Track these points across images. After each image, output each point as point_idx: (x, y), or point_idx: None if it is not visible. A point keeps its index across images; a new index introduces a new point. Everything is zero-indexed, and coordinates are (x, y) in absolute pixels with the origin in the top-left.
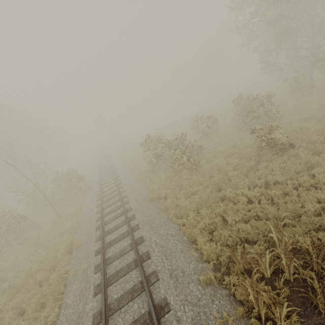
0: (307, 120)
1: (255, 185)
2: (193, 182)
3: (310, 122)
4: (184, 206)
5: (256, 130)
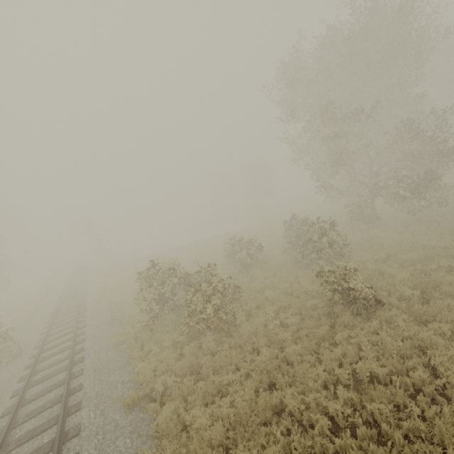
0: (384, 260)
1: (335, 379)
2: (222, 362)
3: (390, 264)
4: (198, 429)
5: (325, 272)
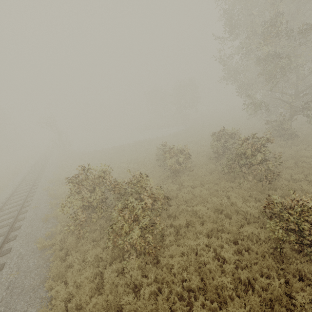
0: None
1: None
2: None
3: None
4: None
5: (277, 205)
